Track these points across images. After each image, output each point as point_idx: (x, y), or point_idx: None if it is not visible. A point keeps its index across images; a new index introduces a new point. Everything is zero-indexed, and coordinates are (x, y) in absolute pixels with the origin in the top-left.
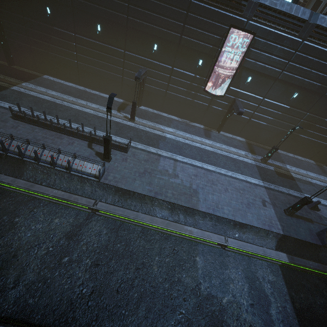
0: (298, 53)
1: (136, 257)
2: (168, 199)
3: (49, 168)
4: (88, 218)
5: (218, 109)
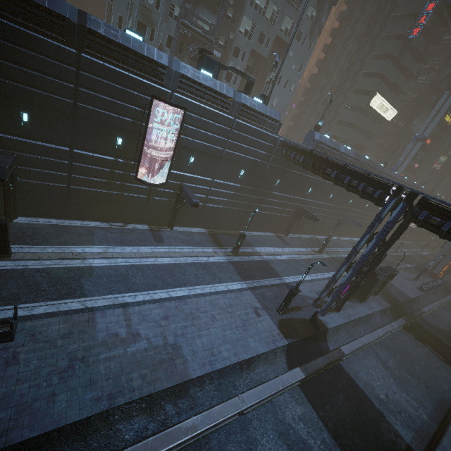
0: (234, 131)
1: None
2: (138, 393)
3: None
4: None
5: (163, 200)
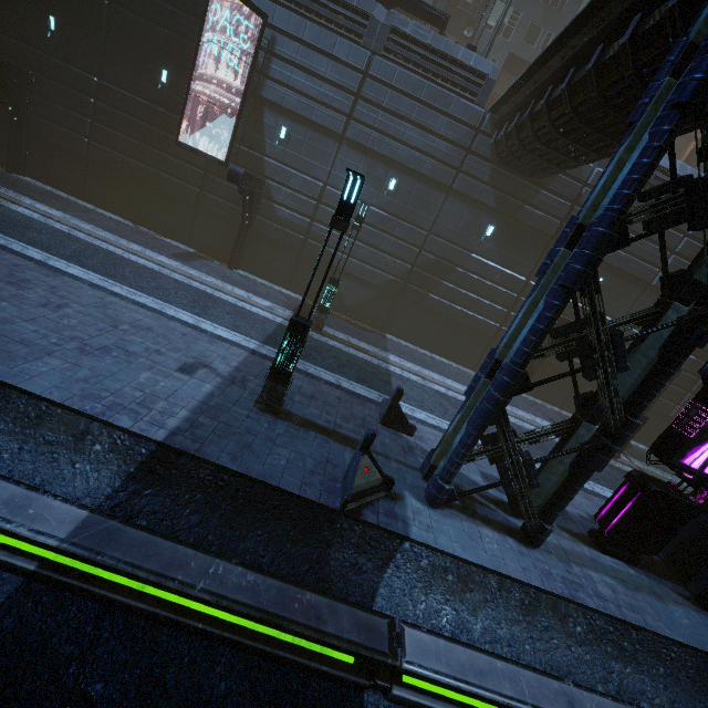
0: (369, 80)
1: None
2: None
3: None
4: None
5: (224, 205)
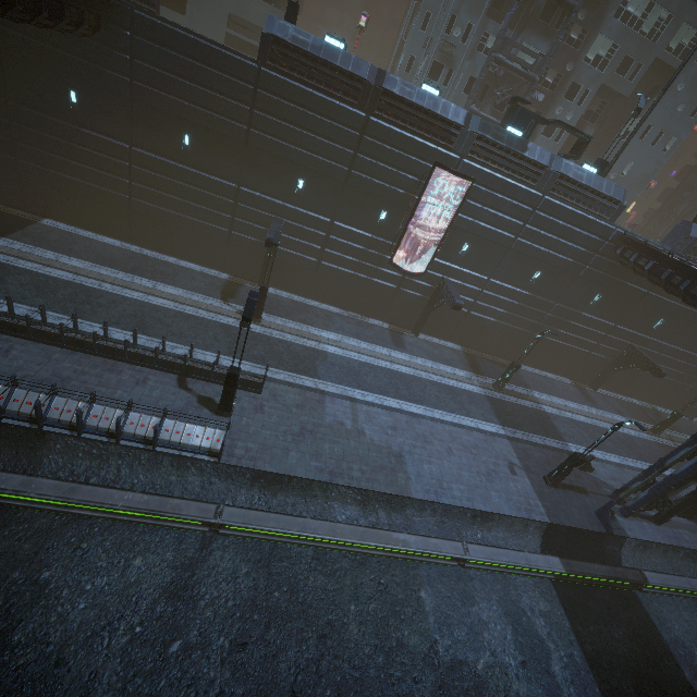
0: (537, 212)
1: (314, 612)
2: (357, 483)
3: (105, 444)
4: (205, 546)
5: (414, 295)
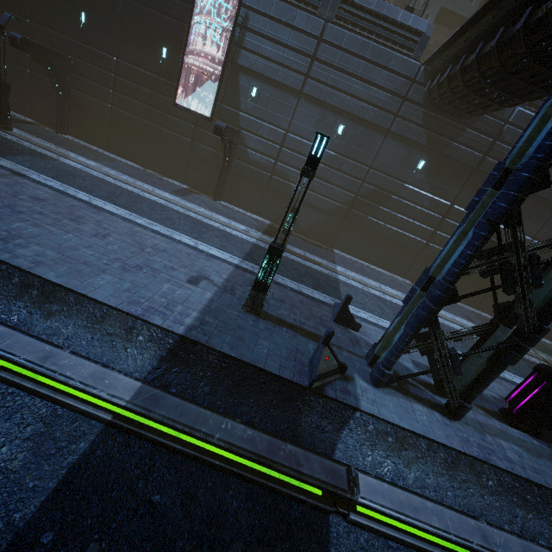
0: (323, 44)
1: None
2: None
3: None
4: None
5: (209, 151)
